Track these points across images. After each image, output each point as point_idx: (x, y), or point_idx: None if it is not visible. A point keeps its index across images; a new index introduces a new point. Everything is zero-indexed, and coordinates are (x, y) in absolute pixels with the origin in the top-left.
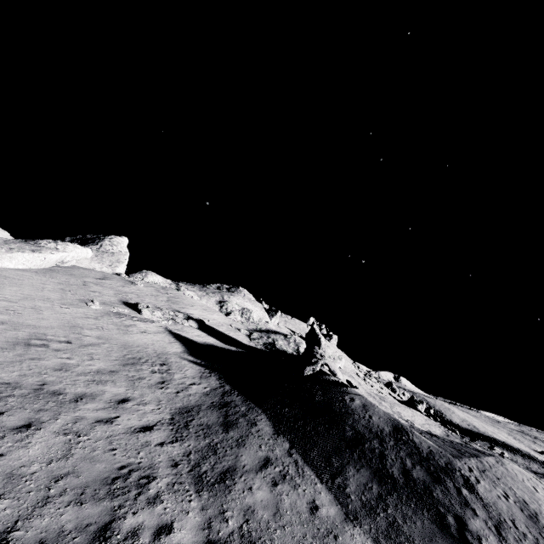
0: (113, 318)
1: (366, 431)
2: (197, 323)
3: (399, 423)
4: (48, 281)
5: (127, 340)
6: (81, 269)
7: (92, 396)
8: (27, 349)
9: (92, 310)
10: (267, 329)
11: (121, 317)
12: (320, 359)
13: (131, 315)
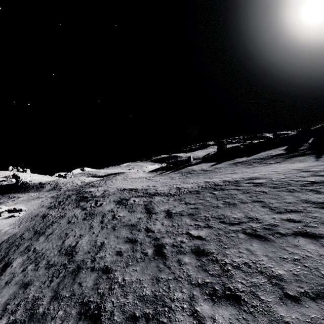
0: None
1: (34, 186)
2: None
3: (40, 182)
4: None
5: None
6: None
7: None
8: None
9: None
10: None
11: None
12: (21, 180)
13: None
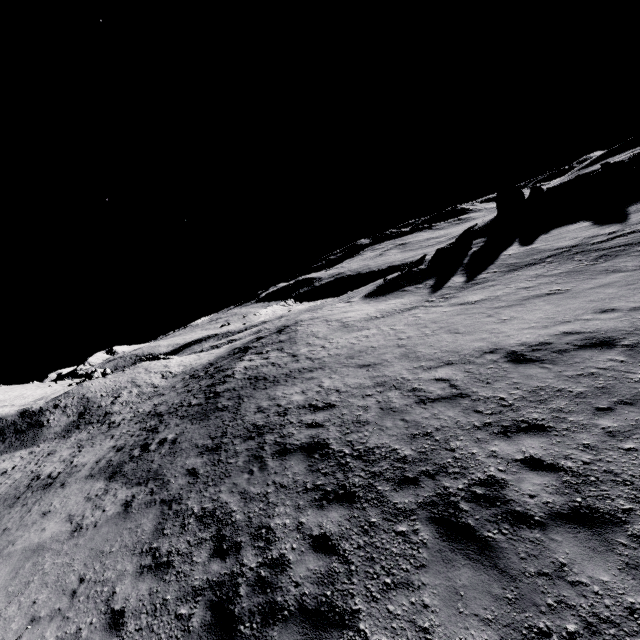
0: None
1: (6, 427)
2: None
3: (24, 410)
4: None
5: None
6: None
7: None
8: None
9: None
10: None
11: None
12: None
13: None
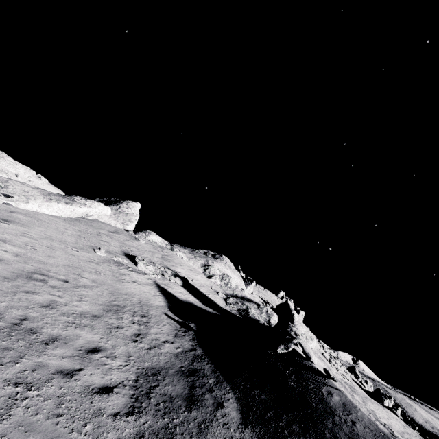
0: (112, 265)
1: None
2: (182, 281)
3: None
4: (71, 228)
5: (117, 287)
6: (100, 223)
7: (65, 340)
8: (27, 282)
9: (96, 256)
10: (242, 296)
11: (119, 266)
12: (295, 337)
13: (128, 265)
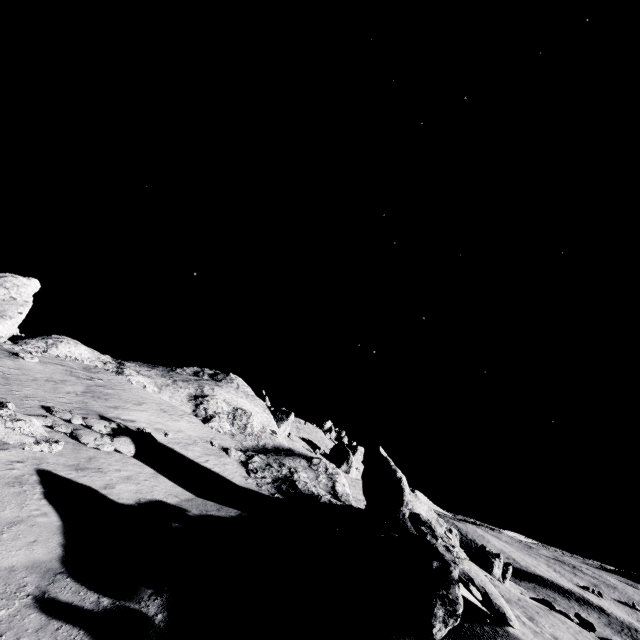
0: None
1: None
2: (136, 443)
3: None
4: None
5: None
6: None
7: None
8: None
9: None
10: (275, 446)
11: None
12: (450, 560)
13: None
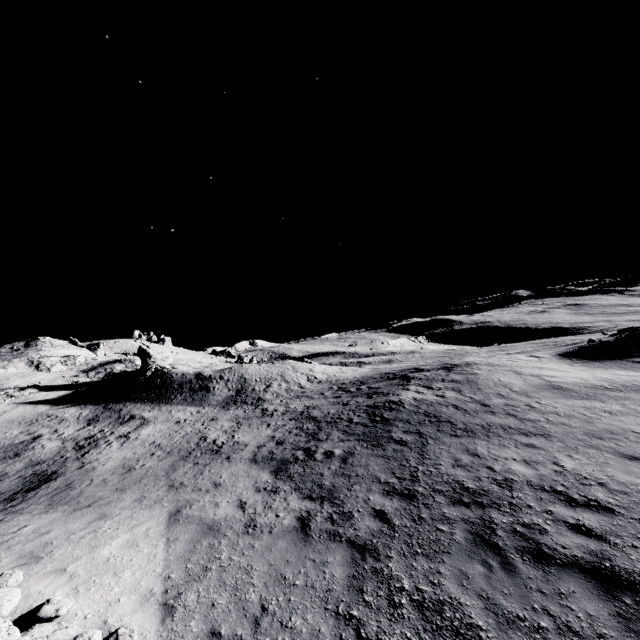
0: None
1: (184, 382)
2: (36, 388)
3: (199, 372)
4: None
5: (4, 420)
6: None
7: (39, 436)
8: None
9: None
10: (99, 364)
11: None
12: (153, 364)
13: None
